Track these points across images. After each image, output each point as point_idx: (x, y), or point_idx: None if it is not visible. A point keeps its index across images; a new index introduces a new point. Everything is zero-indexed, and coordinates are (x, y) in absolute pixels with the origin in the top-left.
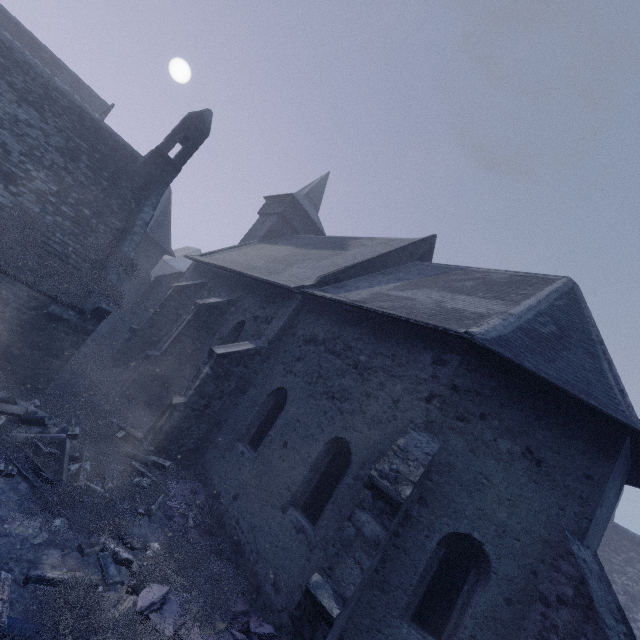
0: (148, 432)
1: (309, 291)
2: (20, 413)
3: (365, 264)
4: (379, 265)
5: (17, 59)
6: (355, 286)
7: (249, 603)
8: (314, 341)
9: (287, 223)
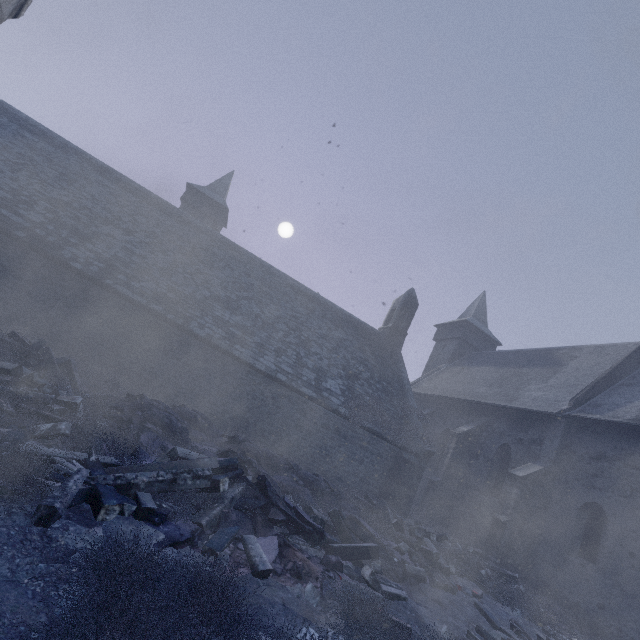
0: (487, 547)
1: (574, 415)
2: (433, 532)
3: (603, 380)
4: (614, 377)
5: (322, 303)
6: (611, 403)
7: None
8: (603, 458)
9: (466, 343)
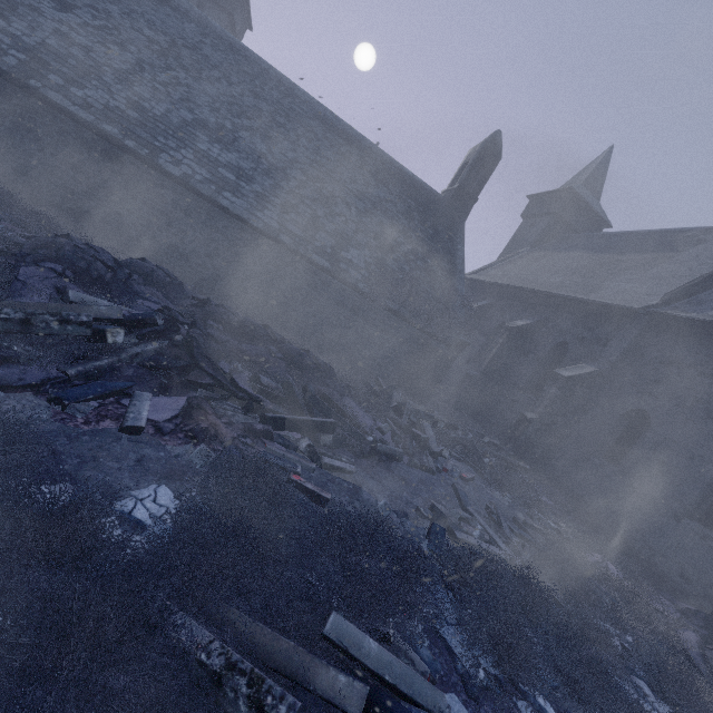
0: (505, 440)
1: (662, 312)
2: (443, 420)
3: None
4: None
5: (364, 148)
6: None
7: (653, 586)
8: (677, 364)
9: (562, 222)
